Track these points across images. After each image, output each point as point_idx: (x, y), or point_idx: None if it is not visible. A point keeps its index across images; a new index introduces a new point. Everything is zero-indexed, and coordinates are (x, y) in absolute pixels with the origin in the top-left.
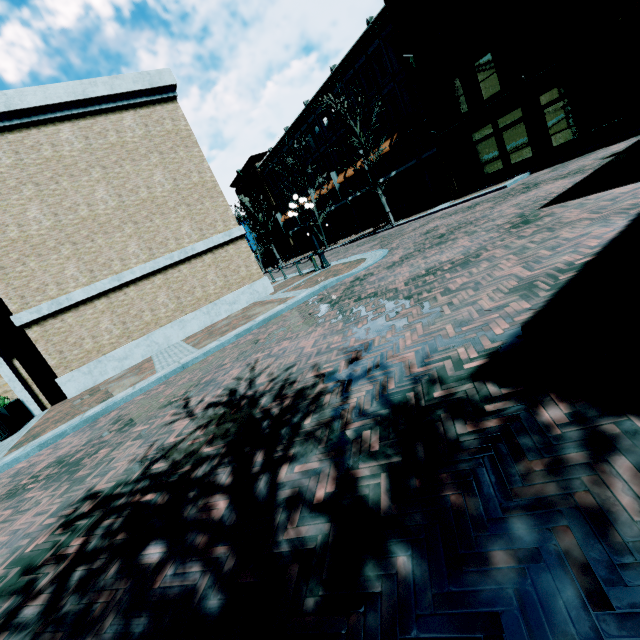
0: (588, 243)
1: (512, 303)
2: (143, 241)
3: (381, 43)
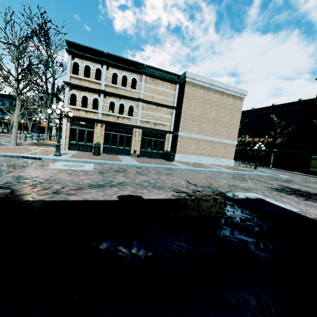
0: None
1: None
2: (214, 131)
3: (299, 108)
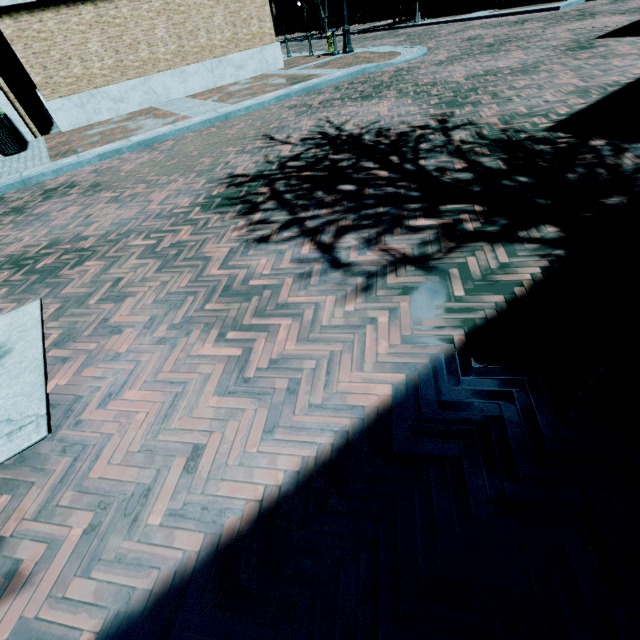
0: (633, 71)
1: (571, 99)
2: None
3: None
